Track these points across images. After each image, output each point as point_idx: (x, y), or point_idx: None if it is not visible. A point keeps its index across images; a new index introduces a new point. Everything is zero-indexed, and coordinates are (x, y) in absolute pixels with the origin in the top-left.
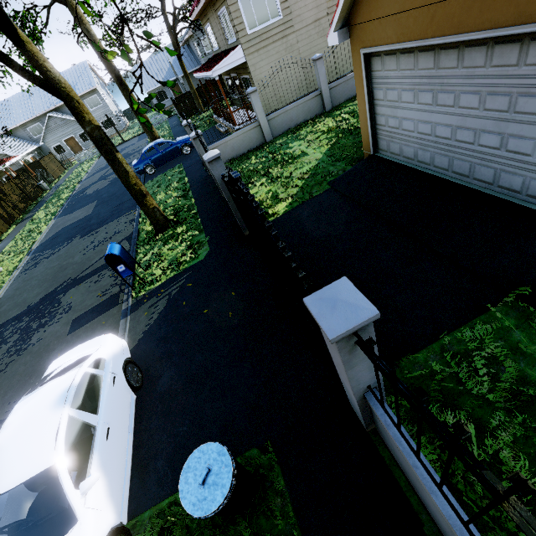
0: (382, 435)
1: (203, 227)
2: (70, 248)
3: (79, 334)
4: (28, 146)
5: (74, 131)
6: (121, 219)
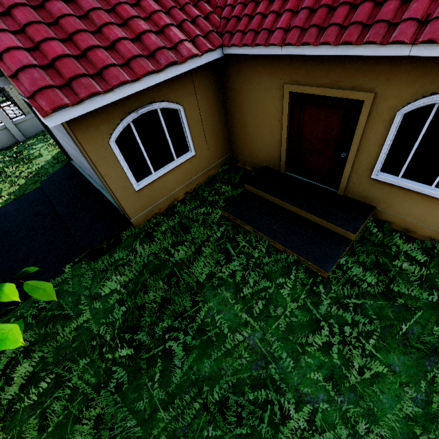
0: None
1: None
2: None
3: None
4: None
5: None
6: None
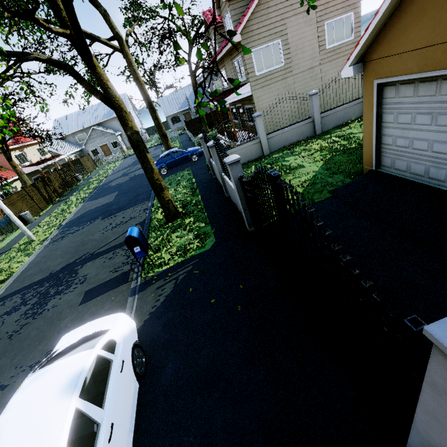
0: None
1: (209, 220)
2: (92, 227)
3: (90, 306)
4: (73, 148)
5: (108, 140)
6: (136, 207)
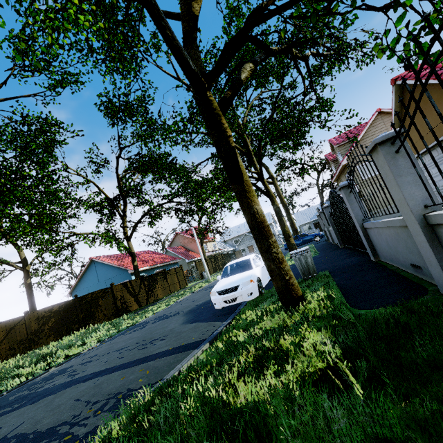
0: (378, 253)
1: (318, 251)
2: None
3: None
4: (230, 248)
5: (254, 242)
6: None
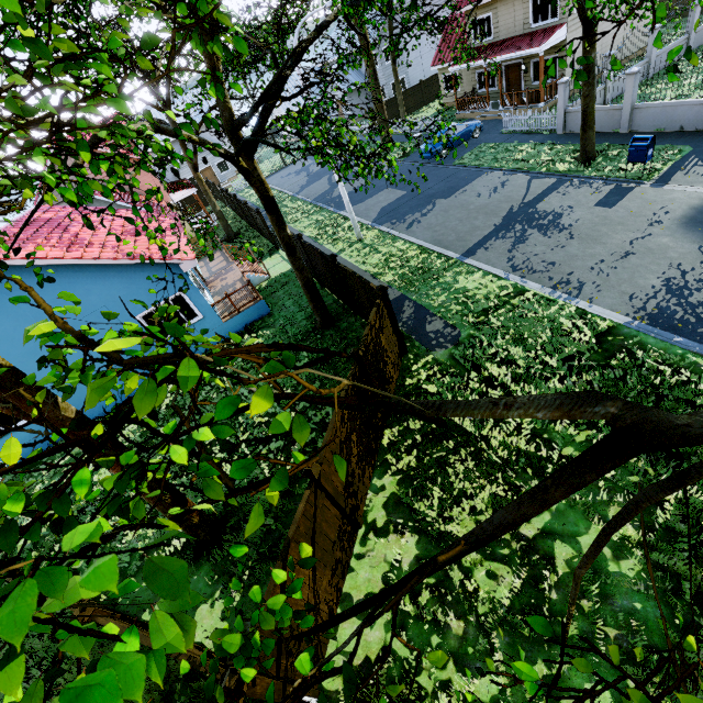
0: None
1: None
2: (449, 204)
3: (627, 203)
4: None
5: (212, 159)
6: (484, 179)
